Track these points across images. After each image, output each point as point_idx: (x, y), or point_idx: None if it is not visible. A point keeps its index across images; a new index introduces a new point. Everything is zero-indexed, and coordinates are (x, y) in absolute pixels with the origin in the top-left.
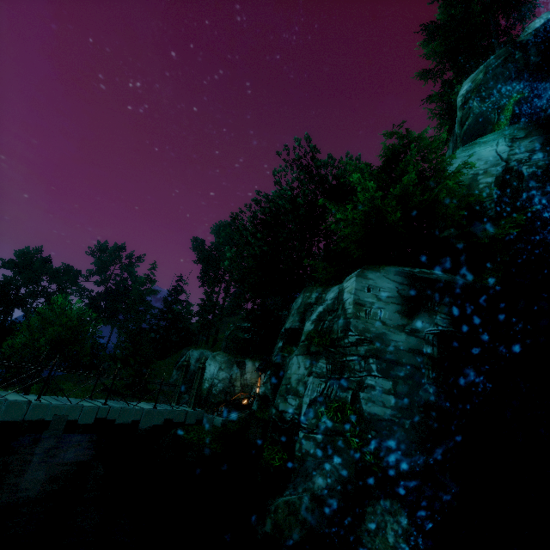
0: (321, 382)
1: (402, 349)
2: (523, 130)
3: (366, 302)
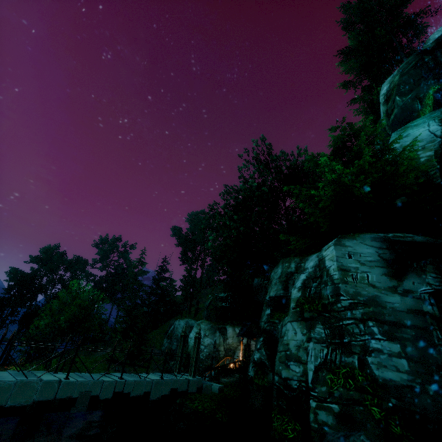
0: (323, 348)
1: (400, 310)
2: None
3: (350, 268)
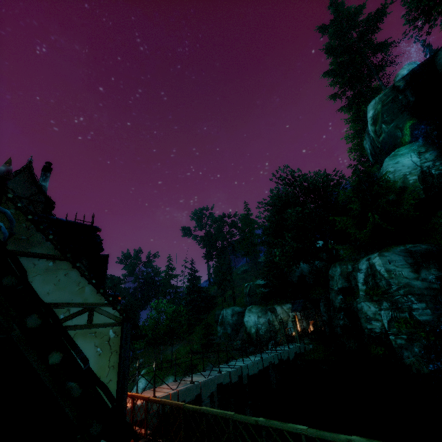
0: (389, 312)
1: (423, 288)
2: (423, 147)
3: (392, 270)
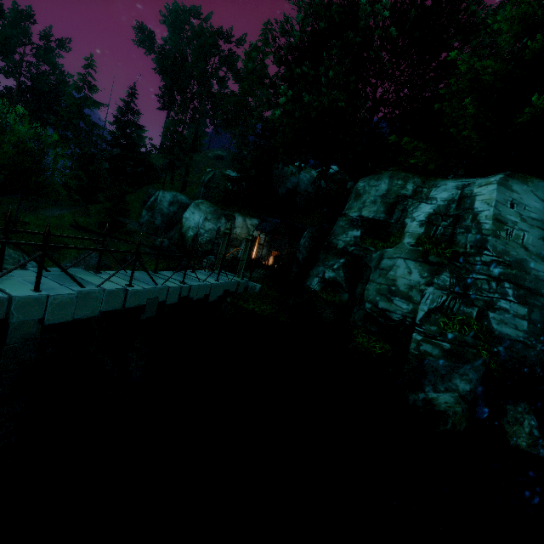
0: (443, 295)
1: (543, 280)
2: None
3: (508, 221)
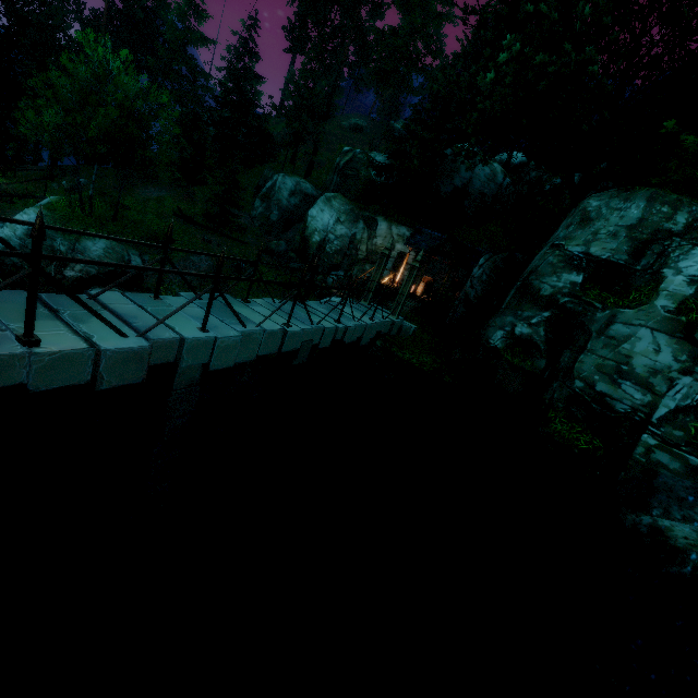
0: None
1: None
2: None
3: None
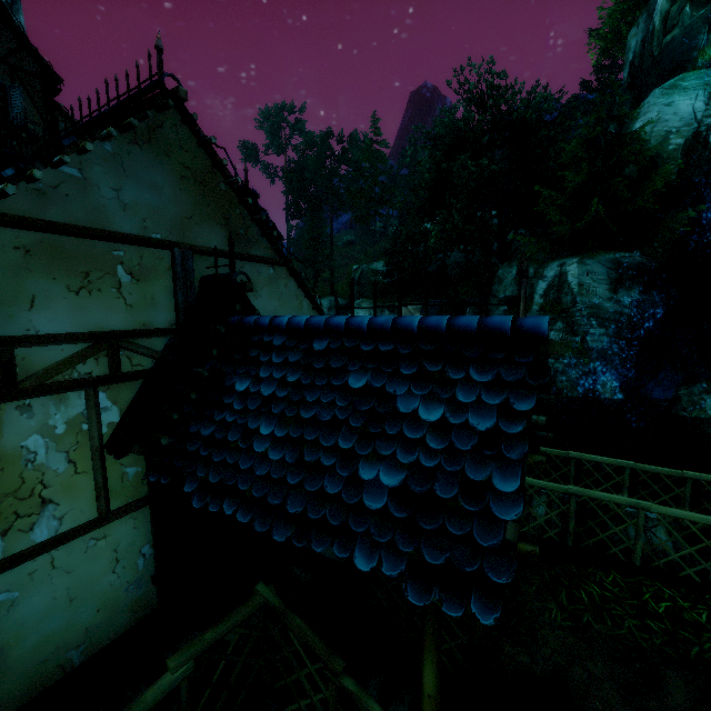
0: (560, 334)
1: (611, 312)
2: None
3: (587, 284)
